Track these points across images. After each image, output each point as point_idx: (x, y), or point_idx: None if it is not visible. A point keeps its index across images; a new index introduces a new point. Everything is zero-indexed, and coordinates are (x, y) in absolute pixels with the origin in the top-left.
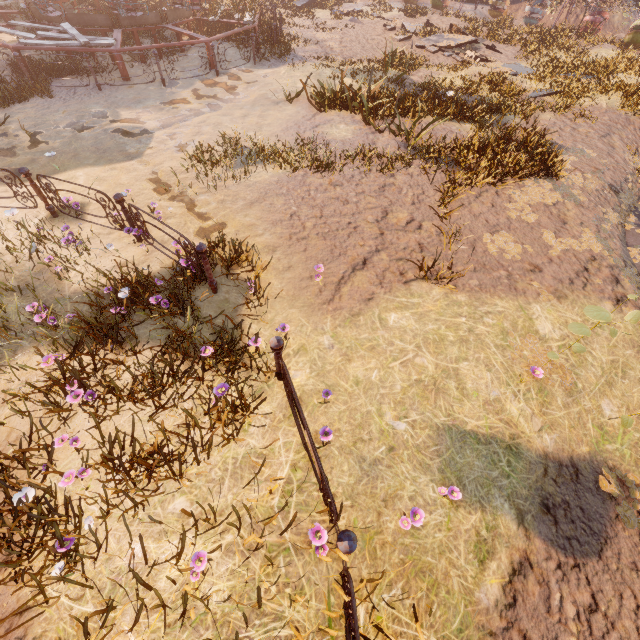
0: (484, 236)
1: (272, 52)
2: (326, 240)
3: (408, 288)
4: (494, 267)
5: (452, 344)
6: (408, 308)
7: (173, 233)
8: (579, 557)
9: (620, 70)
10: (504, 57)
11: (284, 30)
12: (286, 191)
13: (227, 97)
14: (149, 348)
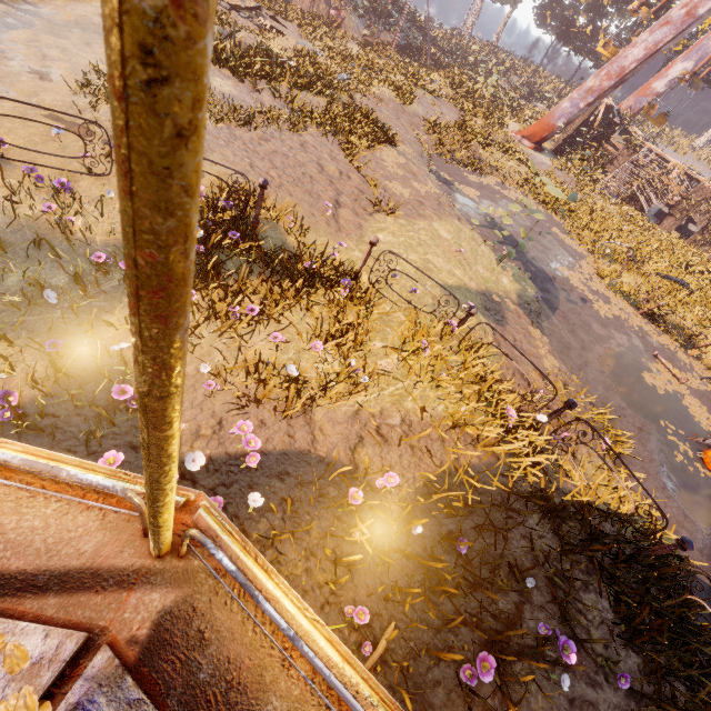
0: (387, 184)
1: None
2: (299, 187)
3: (374, 218)
4: (404, 203)
5: (417, 247)
6: (383, 230)
7: None
8: (503, 326)
9: (380, 68)
10: (292, 33)
11: None
12: (225, 143)
13: (24, 7)
14: (263, 273)
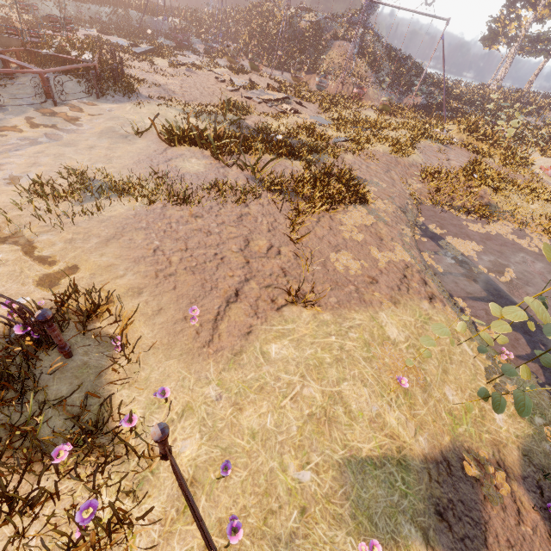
0: (331, 256)
1: (115, 89)
2: (195, 274)
3: (281, 314)
4: (344, 283)
5: (330, 366)
6: (285, 336)
7: (4, 285)
8: None
9: (384, 127)
10: (309, 111)
11: (126, 71)
12: (146, 224)
13: (69, 127)
14: None
